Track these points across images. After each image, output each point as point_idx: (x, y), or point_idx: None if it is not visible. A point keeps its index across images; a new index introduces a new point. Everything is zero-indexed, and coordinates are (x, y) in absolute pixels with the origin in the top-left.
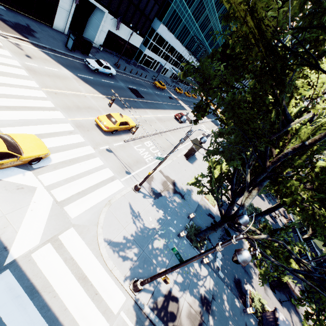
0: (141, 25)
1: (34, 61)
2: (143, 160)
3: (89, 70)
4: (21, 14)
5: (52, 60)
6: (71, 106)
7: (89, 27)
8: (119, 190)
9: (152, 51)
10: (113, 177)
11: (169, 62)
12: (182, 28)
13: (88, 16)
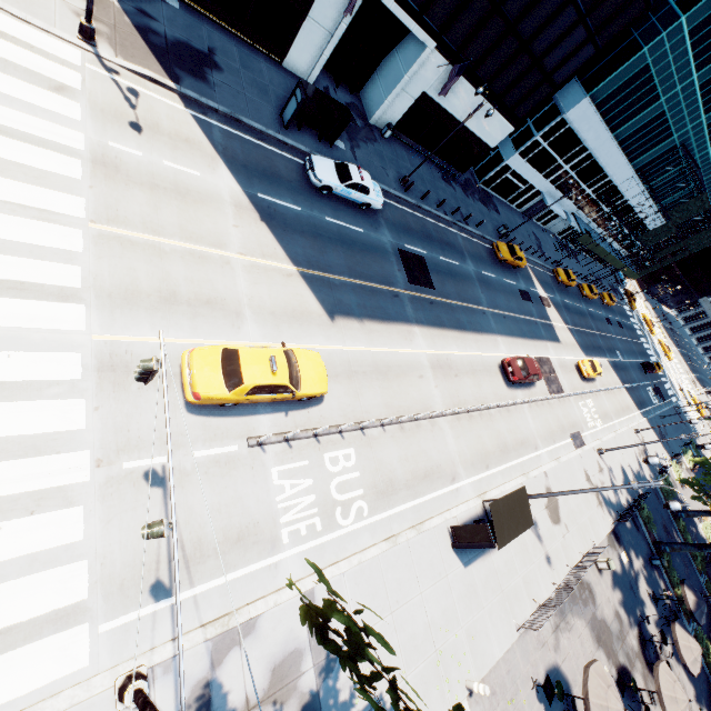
0: (521, 92)
1: (142, 142)
2: (270, 532)
3: (307, 184)
4: (217, 24)
5: (207, 146)
6: (147, 289)
7: (379, 77)
8: (48, 686)
9: (530, 163)
10: (76, 607)
11: (570, 199)
12: (649, 121)
13: (387, 51)
